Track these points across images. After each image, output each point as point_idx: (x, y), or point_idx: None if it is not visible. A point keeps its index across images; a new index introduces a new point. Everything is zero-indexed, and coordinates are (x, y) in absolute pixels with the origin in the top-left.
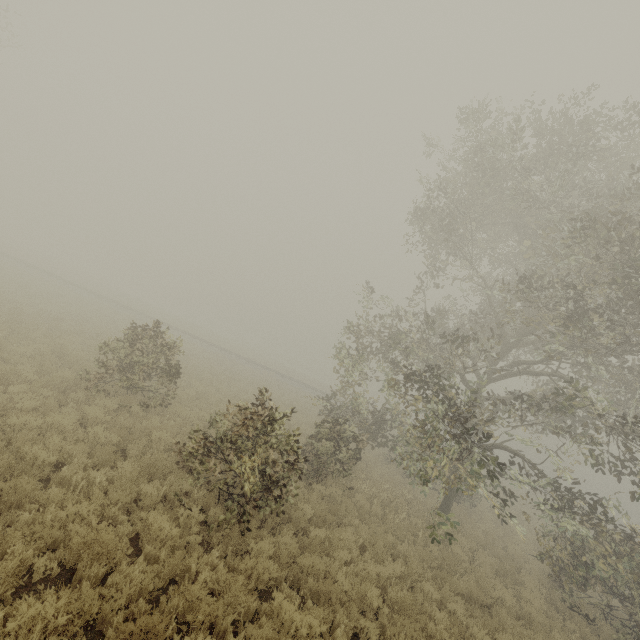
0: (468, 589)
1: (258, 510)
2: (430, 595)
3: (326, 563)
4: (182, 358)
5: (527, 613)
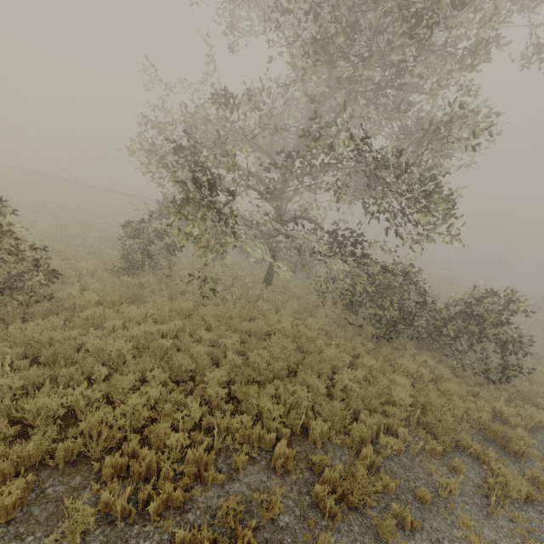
0: (249, 327)
1: (5, 305)
2: (205, 337)
3: (93, 334)
4: (22, 196)
5: (303, 333)
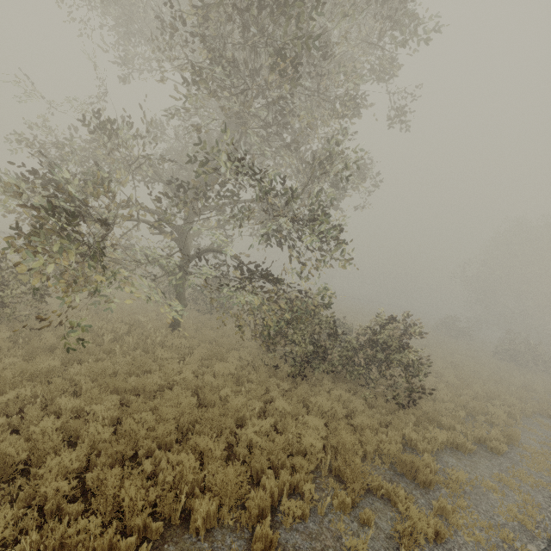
0: (136, 383)
1: None
2: (66, 406)
3: None
4: None
5: (208, 382)
